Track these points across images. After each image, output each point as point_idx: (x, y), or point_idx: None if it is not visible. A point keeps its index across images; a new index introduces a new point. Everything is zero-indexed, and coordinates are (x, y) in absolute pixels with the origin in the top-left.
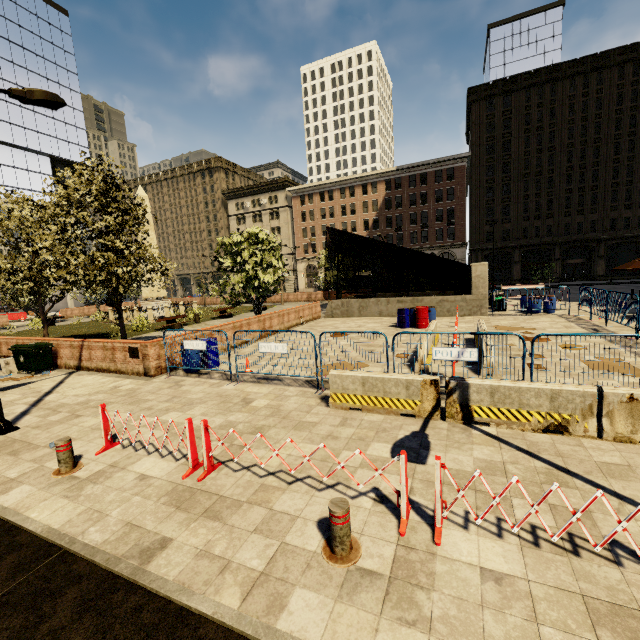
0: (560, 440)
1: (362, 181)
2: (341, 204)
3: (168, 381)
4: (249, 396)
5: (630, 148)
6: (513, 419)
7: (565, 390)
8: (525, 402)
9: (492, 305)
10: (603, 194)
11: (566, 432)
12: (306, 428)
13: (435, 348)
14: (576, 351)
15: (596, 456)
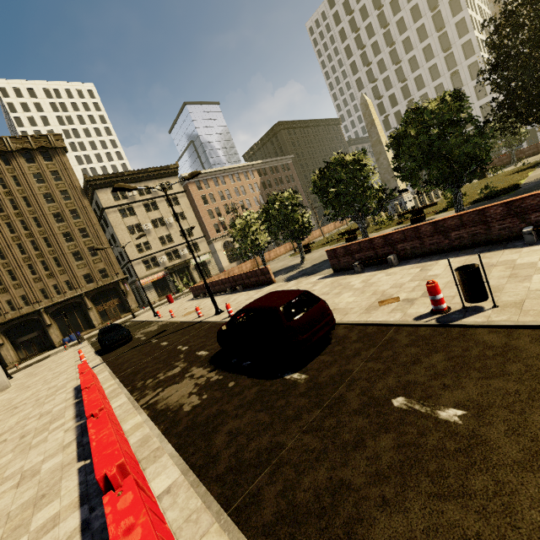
0: None
1: (242, 170)
2: (234, 187)
3: None
4: None
5: None
6: None
7: None
8: None
9: None
10: None
11: None
12: None
13: None
14: None
15: None
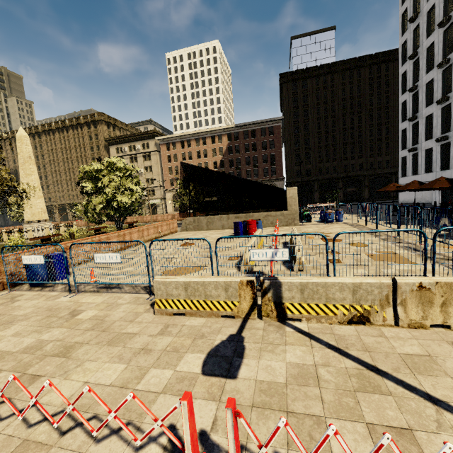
0: (364, 331)
1: (211, 134)
2: (197, 150)
3: (5, 297)
4: (80, 307)
5: (378, 118)
6: (321, 313)
7: (365, 283)
8: (331, 296)
9: (301, 217)
10: (365, 146)
11: (368, 322)
12: (121, 341)
13: (252, 250)
14: (361, 247)
15: (398, 347)
